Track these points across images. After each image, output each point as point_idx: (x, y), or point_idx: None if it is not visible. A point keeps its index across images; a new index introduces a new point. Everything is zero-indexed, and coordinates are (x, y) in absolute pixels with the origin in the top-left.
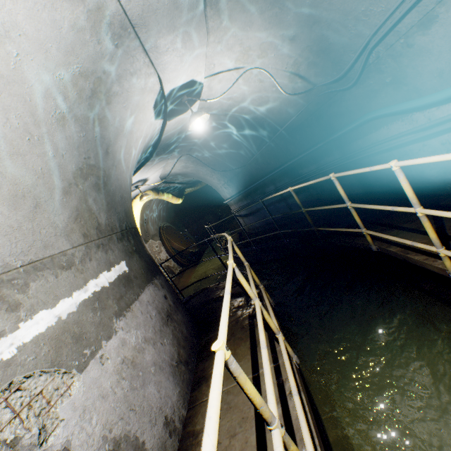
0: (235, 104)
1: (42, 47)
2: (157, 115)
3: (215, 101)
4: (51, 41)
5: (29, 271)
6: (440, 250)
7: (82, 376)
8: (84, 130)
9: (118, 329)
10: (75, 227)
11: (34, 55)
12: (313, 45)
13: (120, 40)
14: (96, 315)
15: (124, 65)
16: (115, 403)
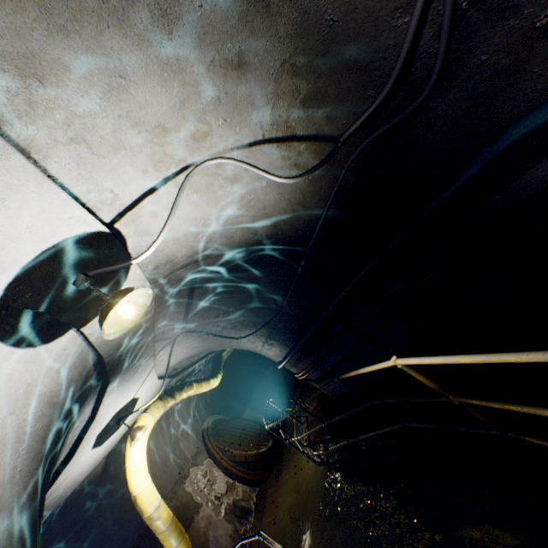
0: (213, 235)
1: None
2: (37, 336)
3: (173, 245)
4: None
5: None
6: None
7: None
8: None
9: None
10: None
11: None
12: (294, 52)
13: None
14: None
15: None
16: None
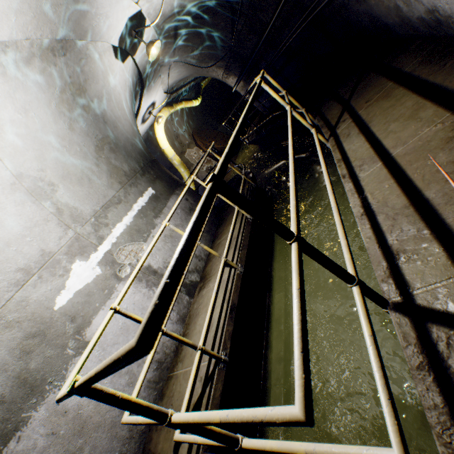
0: None
1: (39, 100)
2: (123, 60)
3: (164, 6)
4: (39, 93)
5: (104, 210)
6: (312, 131)
7: (146, 244)
8: (84, 121)
9: (158, 224)
10: (113, 181)
11: (39, 107)
12: None
13: (64, 49)
14: (144, 220)
15: (76, 59)
16: (166, 251)
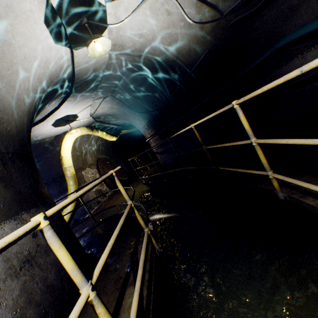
0: (147, 43)
1: None
2: (57, 39)
3: (127, 37)
4: None
5: None
6: None
7: None
8: None
9: None
10: None
11: None
12: None
13: None
14: None
15: None
16: None
